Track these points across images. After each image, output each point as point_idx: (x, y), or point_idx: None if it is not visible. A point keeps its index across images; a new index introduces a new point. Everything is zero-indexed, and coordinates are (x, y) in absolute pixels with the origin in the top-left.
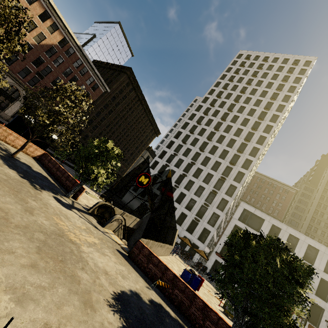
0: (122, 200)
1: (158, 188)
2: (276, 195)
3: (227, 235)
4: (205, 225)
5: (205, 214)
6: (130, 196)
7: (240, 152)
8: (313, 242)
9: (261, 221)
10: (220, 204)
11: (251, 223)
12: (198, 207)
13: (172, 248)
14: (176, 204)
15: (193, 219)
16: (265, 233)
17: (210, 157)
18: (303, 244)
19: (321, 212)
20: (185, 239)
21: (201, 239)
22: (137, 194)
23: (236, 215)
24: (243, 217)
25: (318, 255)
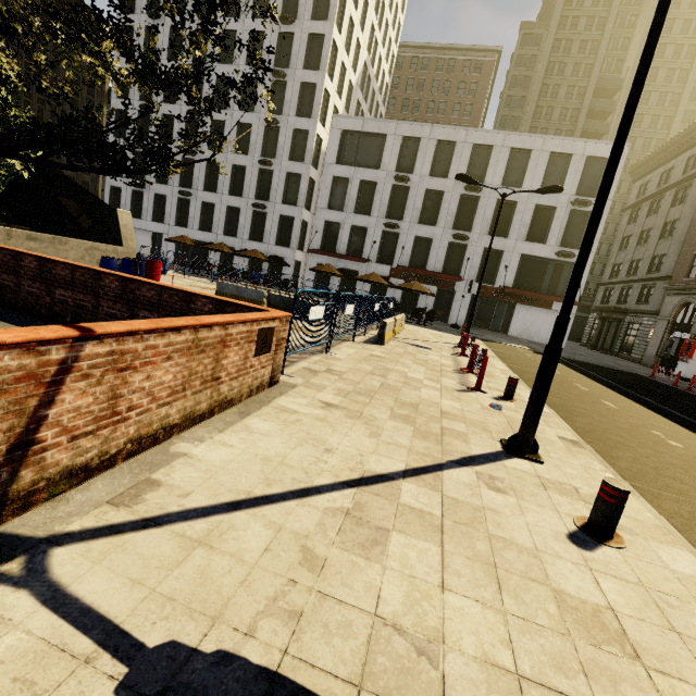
0: None
1: (158, 181)
2: (457, 89)
3: (325, 207)
4: (280, 209)
5: (273, 188)
6: None
7: None
8: (482, 135)
9: (381, 142)
10: (294, 149)
11: (364, 158)
12: (253, 179)
13: (135, 253)
14: (210, 196)
15: (254, 209)
16: (392, 165)
17: (232, 27)
18: (463, 149)
19: (553, 87)
20: (215, 245)
21: (284, 242)
22: None
23: (330, 155)
24: (345, 153)
25: (492, 159)
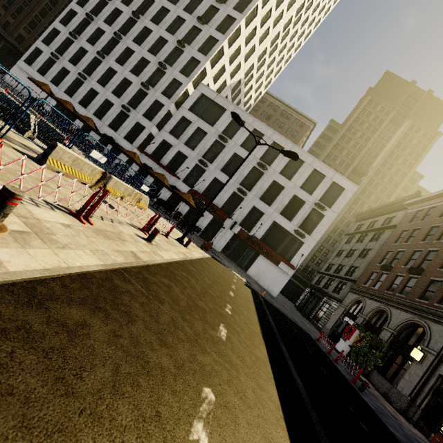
0: (6, 80)
1: (71, 61)
2: (287, 129)
3: (168, 131)
4: (139, 118)
5: (142, 103)
6: (22, 75)
7: (218, 0)
8: (280, 139)
9: (221, 112)
10: (169, 89)
11: (207, 116)
12: (133, 92)
13: None
14: (98, 87)
15: (123, 109)
16: (221, 128)
17: (169, 8)
18: (266, 141)
19: (335, 156)
20: (62, 99)
21: (131, 139)
22: (33, 69)
23: (187, 103)
24: (197, 107)
25: (280, 155)
